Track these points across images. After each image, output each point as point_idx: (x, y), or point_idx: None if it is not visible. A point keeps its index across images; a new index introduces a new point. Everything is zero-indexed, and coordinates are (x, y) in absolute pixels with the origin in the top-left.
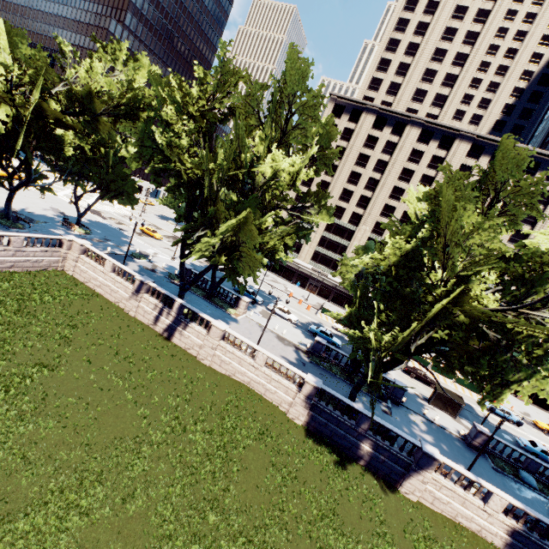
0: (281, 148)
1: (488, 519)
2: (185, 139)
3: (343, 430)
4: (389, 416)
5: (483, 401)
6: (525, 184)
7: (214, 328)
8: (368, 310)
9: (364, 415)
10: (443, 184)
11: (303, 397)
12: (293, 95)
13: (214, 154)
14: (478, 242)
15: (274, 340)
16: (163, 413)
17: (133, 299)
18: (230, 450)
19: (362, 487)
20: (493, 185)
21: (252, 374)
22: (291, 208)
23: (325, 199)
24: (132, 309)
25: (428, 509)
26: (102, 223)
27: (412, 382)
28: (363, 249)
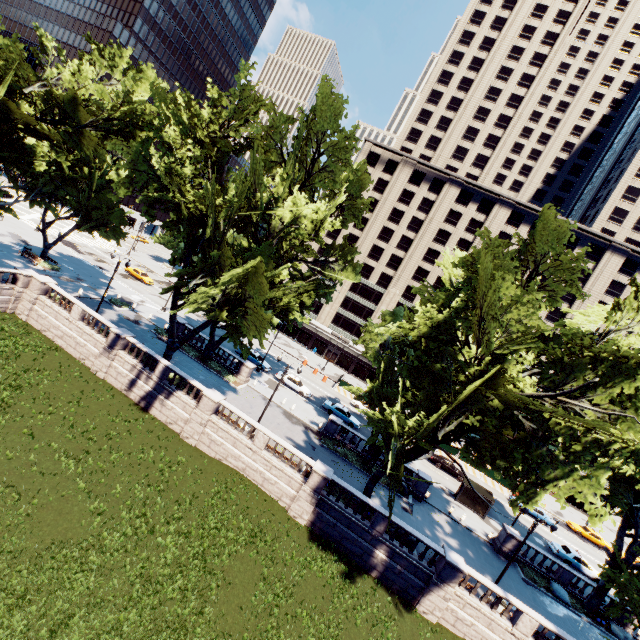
0: (305, 192)
1: None
2: (189, 167)
3: (355, 532)
4: (410, 515)
5: (516, 503)
6: (566, 259)
7: (206, 398)
8: (392, 386)
9: (381, 514)
10: (481, 249)
11: (309, 490)
12: (322, 133)
13: (224, 190)
14: (516, 317)
15: (280, 417)
16: (126, 507)
17: (104, 357)
18: (210, 559)
19: (373, 606)
20: (533, 256)
21: (249, 459)
22: (311, 262)
23: (352, 254)
24: (102, 369)
25: (449, 633)
26: (77, 258)
27: (437, 473)
28: (391, 315)
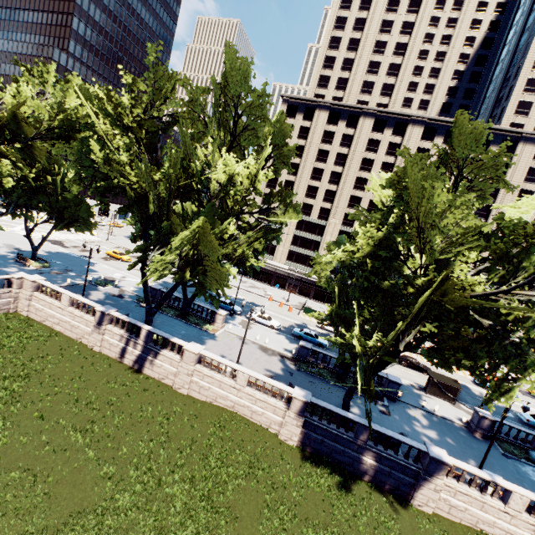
0: (236, 152)
1: (511, 521)
2: (124, 153)
3: (341, 444)
4: (388, 416)
5: (488, 399)
6: (488, 156)
7: (187, 352)
8: (349, 306)
9: (362, 425)
10: (405, 165)
11: (293, 415)
12: (237, 94)
13: (162, 166)
14: (452, 222)
15: (257, 352)
16: (133, 466)
17: (96, 333)
18: (216, 498)
19: (371, 509)
20: (456, 161)
21: (235, 397)
22: (256, 212)
23: (289, 198)
24: (96, 343)
25: (446, 520)
26: (63, 253)
27: (404, 371)
28: (335, 243)
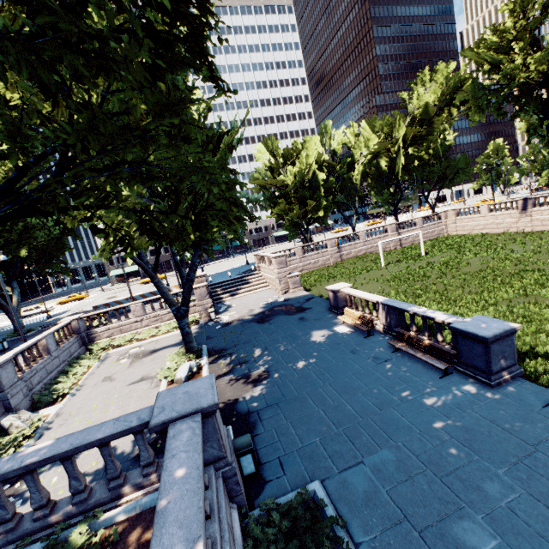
0: None
1: None
2: (517, 57)
3: None
4: None
5: None
6: None
7: None
8: None
9: None
10: None
11: None
12: None
13: (548, 50)
14: None
15: None
16: None
17: (522, 218)
18: None
19: None
20: None
21: None
22: None
23: None
24: (525, 226)
25: None
26: None
27: None
28: None
